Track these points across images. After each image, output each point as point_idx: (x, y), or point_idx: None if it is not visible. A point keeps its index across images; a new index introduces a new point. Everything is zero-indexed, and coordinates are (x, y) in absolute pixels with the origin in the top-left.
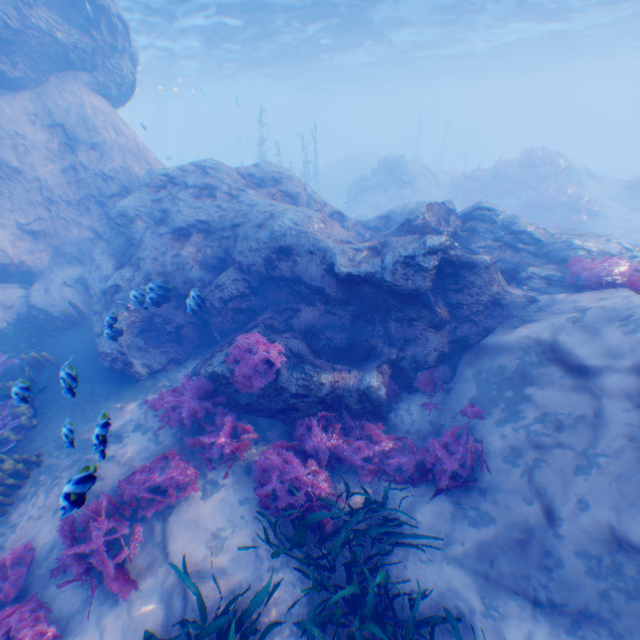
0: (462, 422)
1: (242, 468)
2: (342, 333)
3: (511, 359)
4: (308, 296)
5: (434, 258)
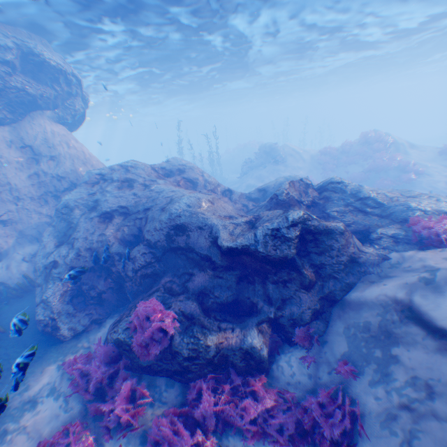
0: (337, 378)
1: (138, 437)
2: (229, 292)
3: (374, 315)
4: (200, 262)
5: (296, 230)
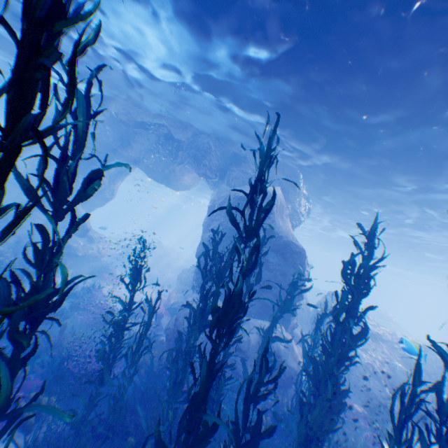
0: None
1: None
2: None
3: None
4: None
5: None
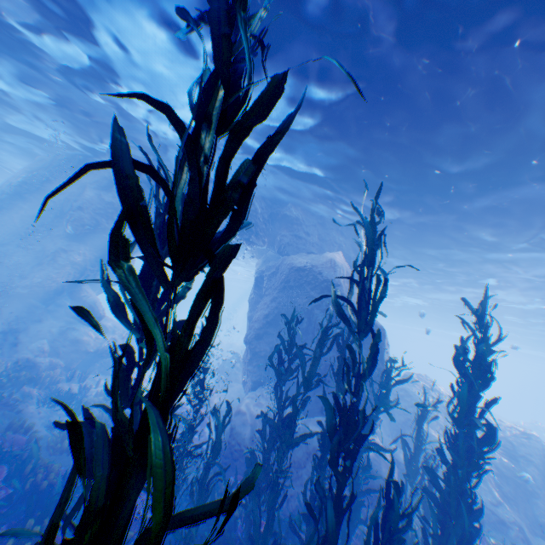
0: None
1: None
2: None
3: None
4: None
5: None
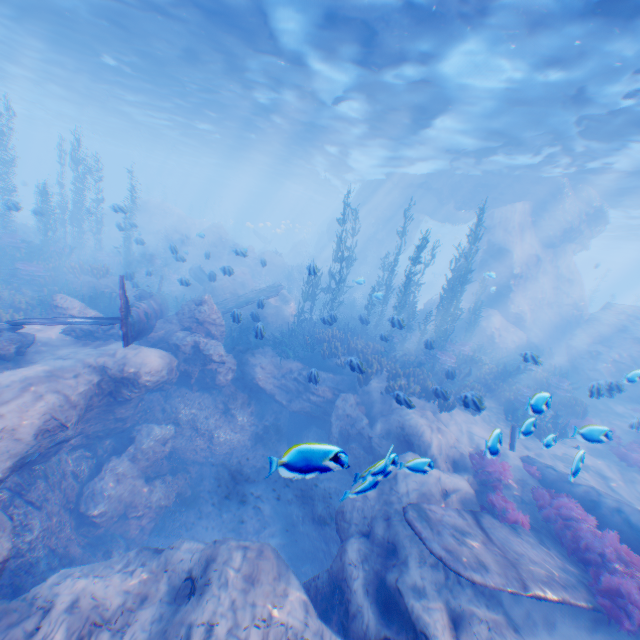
0: None
1: None
2: None
3: None
4: None
5: None
